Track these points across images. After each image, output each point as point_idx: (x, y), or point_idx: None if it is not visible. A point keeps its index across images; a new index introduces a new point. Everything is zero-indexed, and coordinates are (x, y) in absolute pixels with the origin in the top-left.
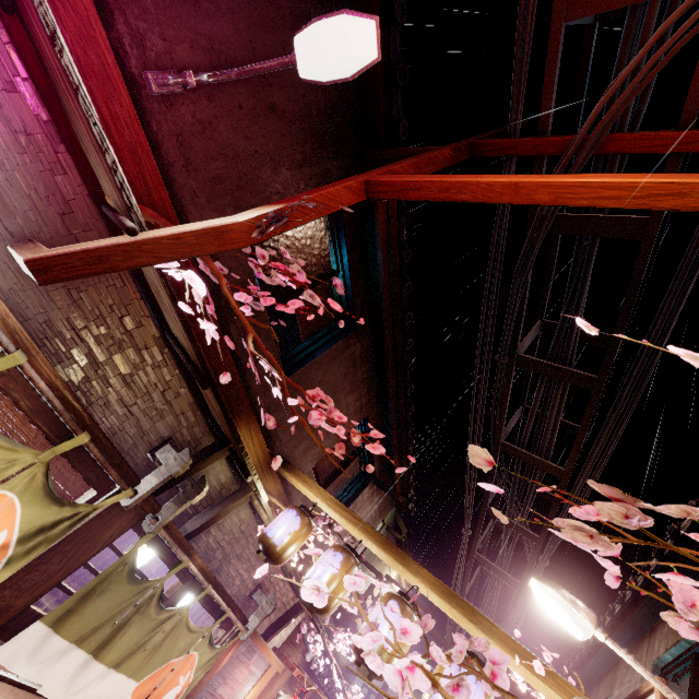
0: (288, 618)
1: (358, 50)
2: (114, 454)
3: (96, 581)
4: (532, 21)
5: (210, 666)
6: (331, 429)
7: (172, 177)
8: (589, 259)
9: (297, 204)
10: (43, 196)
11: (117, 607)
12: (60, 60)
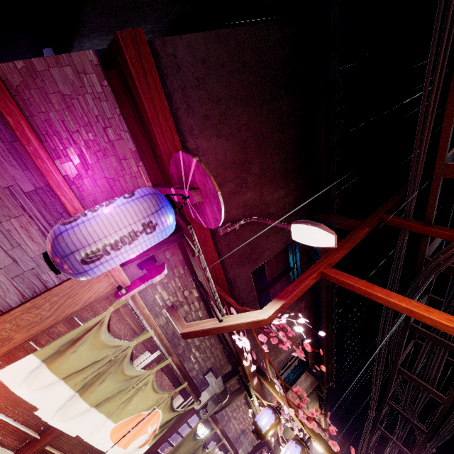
0: (257, 449)
1: (325, 245)
2: (193, 386)
3: (181, 440)
4: (420, 170)
5: None
6: (310, 425)
7: (224, 262)
8: None
9: (290, 298)
10: (178, 287)
11: (187, 451)
12: (205, 274)
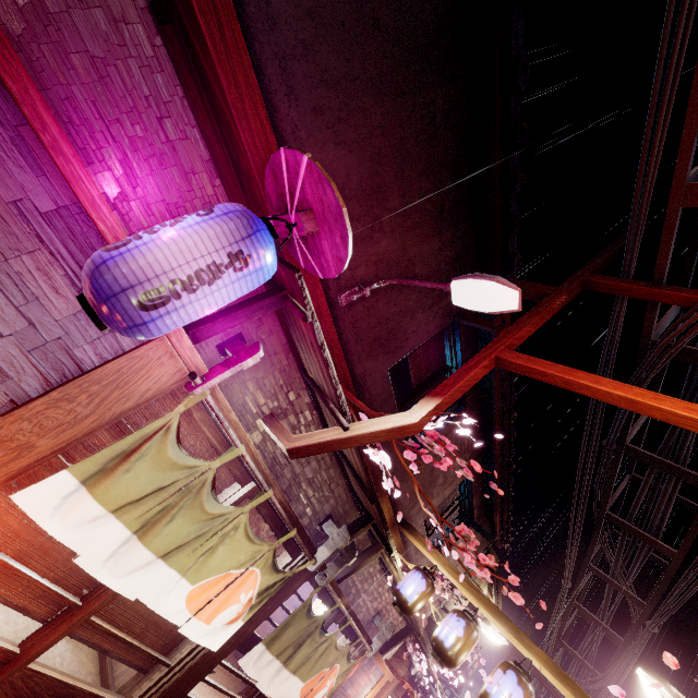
0: (399, 639)
1: (504, 307)
2: (305, 536)
3: (289, 617)
4: (648, 198)
5: (346, 675)
6: (482, 573)
7: (347, 350)
8: None
9: (449, 395)
10: (279, 385)
11: (298, 634)
12: (323, 355)
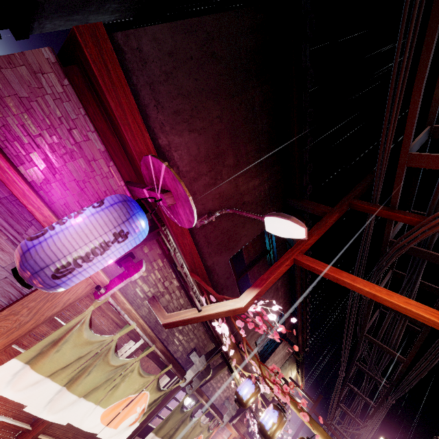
0: (241, 412)
1: (296, 237)
2: (178, 366)
3: (169, 414)
4: (387, 158)
5: None
6: (284, 400)
7: (202, 252)
8: (422, 264)
9: (264, 286)
10: (158, 279)
11: (176, 422)
12: (183, 270)
